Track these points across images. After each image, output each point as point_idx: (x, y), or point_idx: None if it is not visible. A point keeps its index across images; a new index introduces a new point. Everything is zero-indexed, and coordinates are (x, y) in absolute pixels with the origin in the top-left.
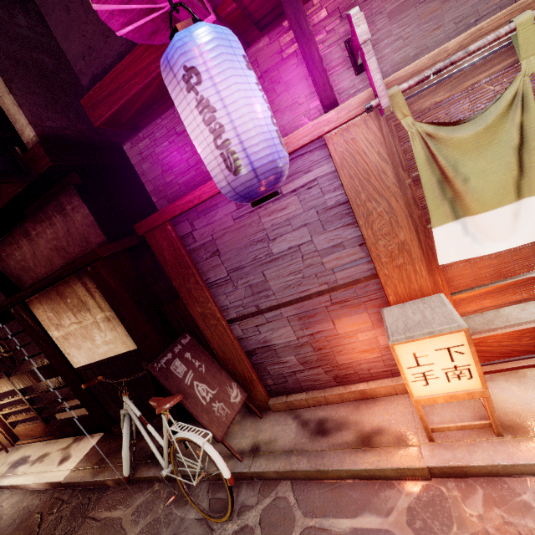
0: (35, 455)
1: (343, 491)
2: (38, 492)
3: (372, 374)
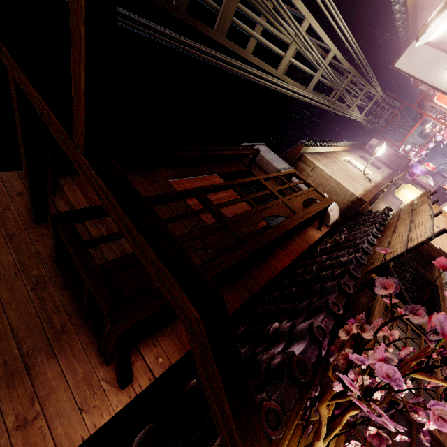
0: None
1: None
2: None
3: None
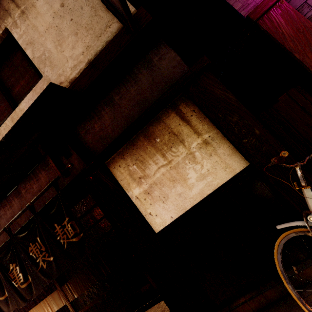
0: None
1: None
2: None
3: None
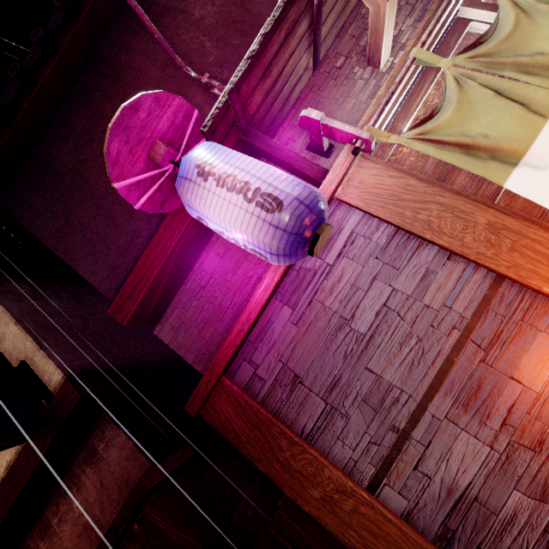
0: None
1: None
2: None
3: None
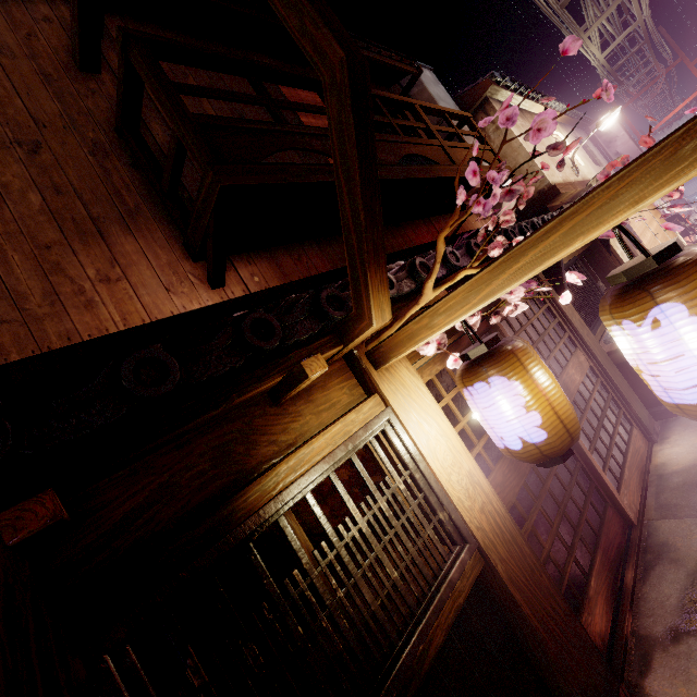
0: None
1: None
2: None
3: None
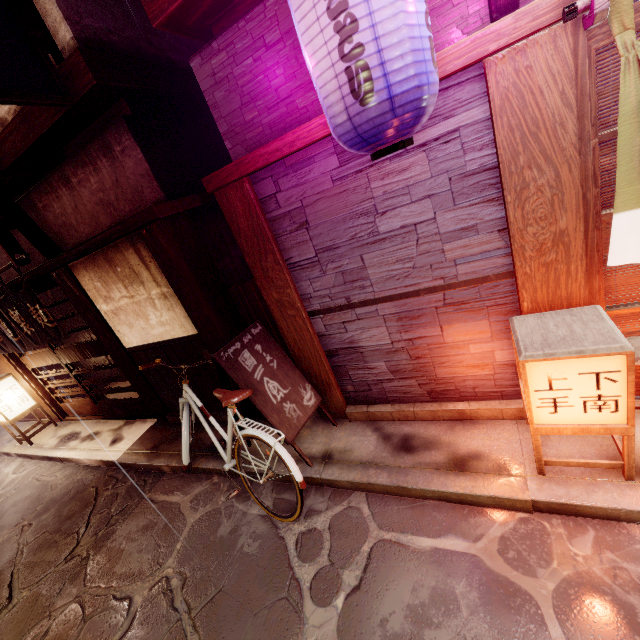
0: (85, 432)
1: (425, 510)
2: (92, 468)
3: (476, 394)
